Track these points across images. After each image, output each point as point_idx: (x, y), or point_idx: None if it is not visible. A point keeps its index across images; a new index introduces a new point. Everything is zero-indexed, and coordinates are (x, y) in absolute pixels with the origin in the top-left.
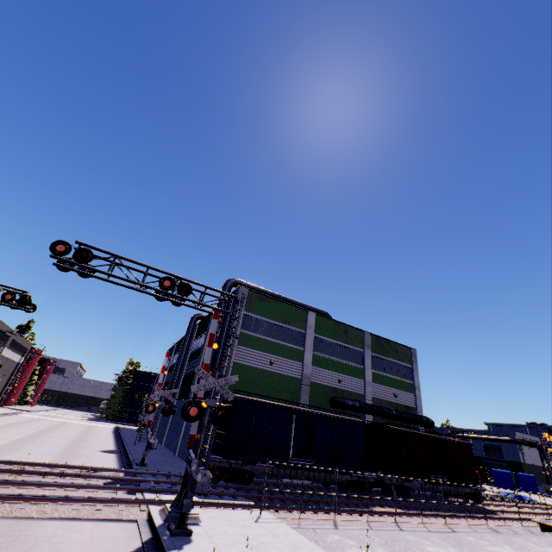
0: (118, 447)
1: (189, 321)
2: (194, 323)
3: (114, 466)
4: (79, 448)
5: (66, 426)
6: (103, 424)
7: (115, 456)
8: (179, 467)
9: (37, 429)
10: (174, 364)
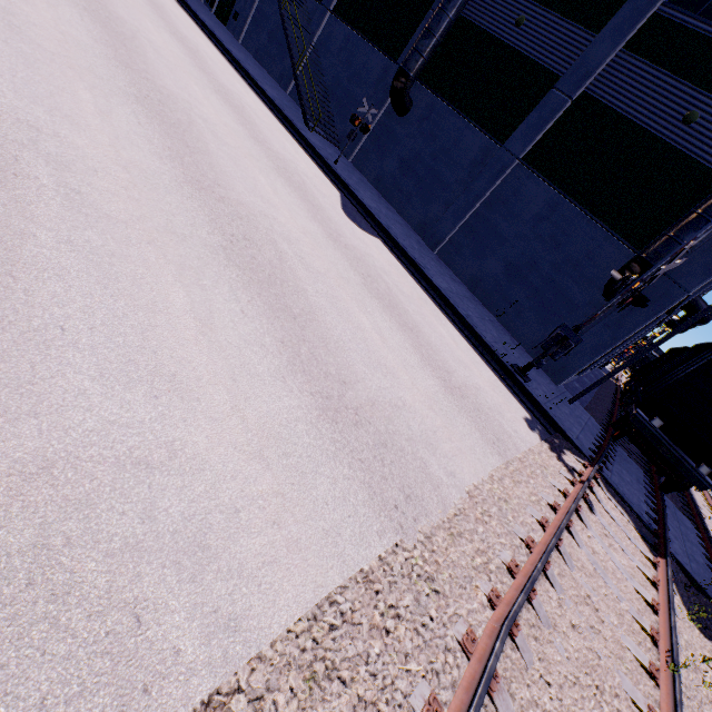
0: (318, 166)
1: None
2: None
3: (481, 364)
4: (304, 188)
5: None
6: None
7: (400, 266)
8: (528, 361)
9: None
10: None
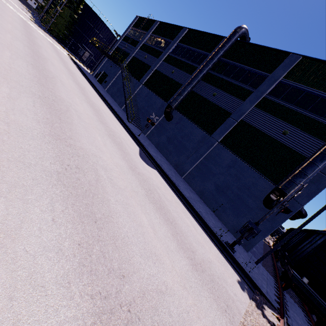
0: (130, 136)
1: (234, 30)
2: (236, 39)
3: (209, 242)
4: (121, 144)
5: (37, 38)
6: (57, 45)
7: (166, 184)
8: (231, 237)
9: (20, 37)
10: (158, 50)
